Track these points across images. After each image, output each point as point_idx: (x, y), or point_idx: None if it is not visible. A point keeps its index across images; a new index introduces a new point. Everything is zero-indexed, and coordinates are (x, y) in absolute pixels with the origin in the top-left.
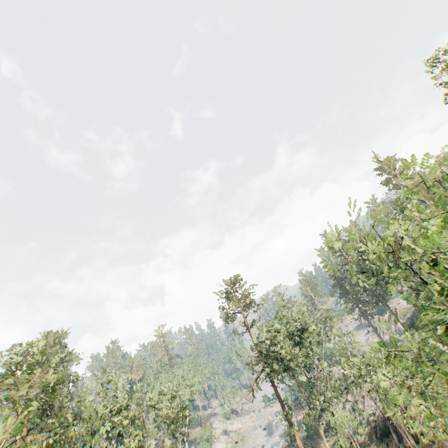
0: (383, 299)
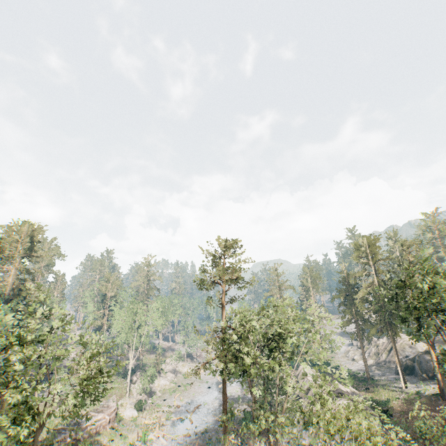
0: (393, 331)
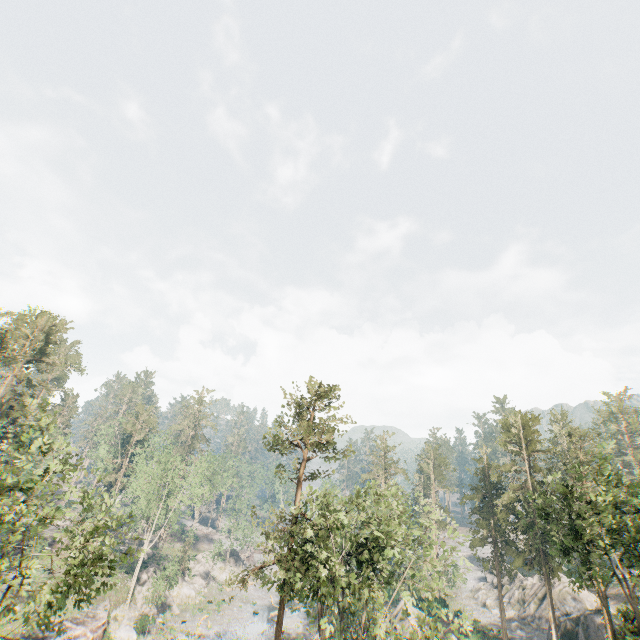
0: (548, 567)
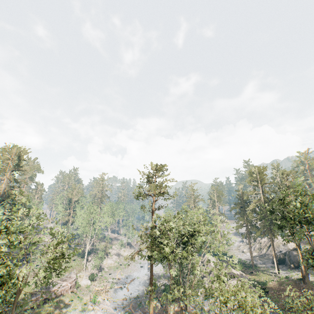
0: (272, 234)
